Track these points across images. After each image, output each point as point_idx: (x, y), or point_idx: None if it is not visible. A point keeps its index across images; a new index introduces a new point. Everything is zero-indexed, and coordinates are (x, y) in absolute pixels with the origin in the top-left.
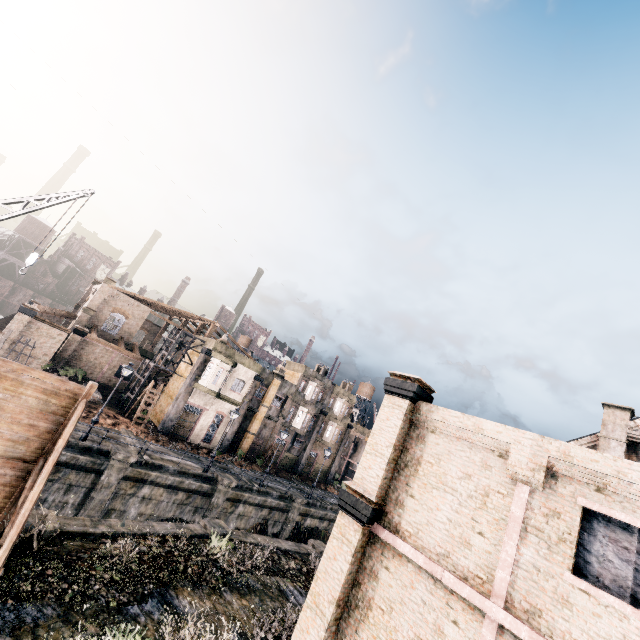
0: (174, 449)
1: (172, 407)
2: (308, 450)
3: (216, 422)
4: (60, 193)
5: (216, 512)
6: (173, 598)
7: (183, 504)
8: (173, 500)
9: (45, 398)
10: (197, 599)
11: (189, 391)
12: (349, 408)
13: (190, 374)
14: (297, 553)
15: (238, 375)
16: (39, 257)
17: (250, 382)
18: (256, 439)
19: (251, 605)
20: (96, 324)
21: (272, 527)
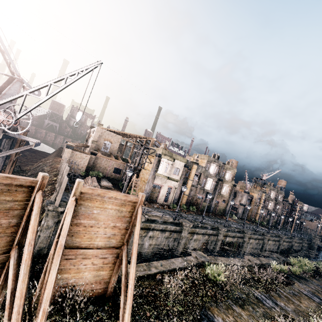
0: (153, 208)
1: (147, 186)
2: (214, 200)
3: (168, 191)
4: (83, 68)
5: (184, 240)
6: (212, 317)
7: (168, 238)
8: (163, 236)
9: (118, 208)
10: (224, 315)
11: (153, 177)
12: (233, 175)
13: (152, 168)
14: (243, 266)
15: (176, 166)
16: (82, 114)
17: (182, 168)
18: (188, 197)
19: (251, 314)
20: (98, 148)
21: (210, 244)
